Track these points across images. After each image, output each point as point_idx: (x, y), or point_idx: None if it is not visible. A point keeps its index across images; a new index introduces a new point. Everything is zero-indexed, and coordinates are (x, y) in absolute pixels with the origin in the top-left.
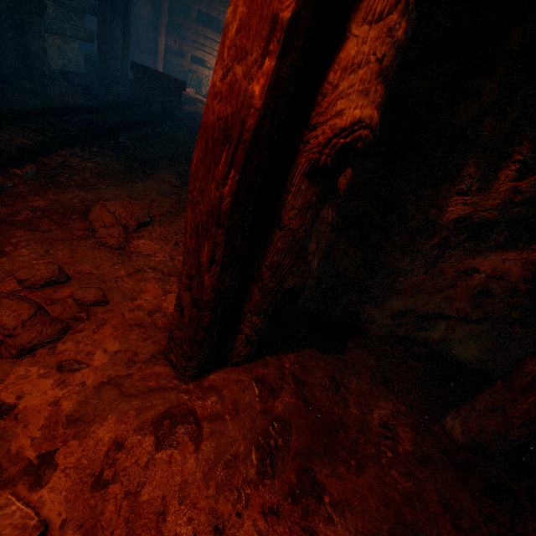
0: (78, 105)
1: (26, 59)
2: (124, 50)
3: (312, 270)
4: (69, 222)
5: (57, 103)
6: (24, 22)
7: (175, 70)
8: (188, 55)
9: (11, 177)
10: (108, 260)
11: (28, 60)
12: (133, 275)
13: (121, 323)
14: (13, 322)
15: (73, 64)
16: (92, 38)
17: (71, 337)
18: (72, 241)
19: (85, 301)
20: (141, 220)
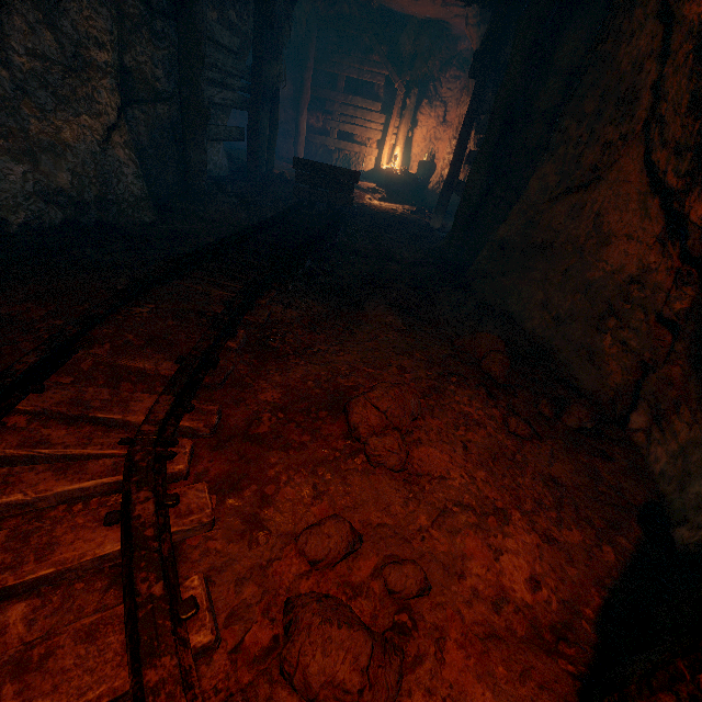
0: (251, 226)
1: (185, 176)
2: (270, 141)
3: (660, 467)
4: (318, 424)
5: (219, 223)
6: (187, 136)
7: (317, 152)
8: (333, 132)
9: (226, 353)
10: (391, 492)
11: (188, 177)
12: (439, 521)
13: (462, 633)
14: (354, 678)
15: (217, 167)
16: (242, 135)
17: (407, 672)
18: (336, 462)
19: (406, 593)
20: (414, 415)
